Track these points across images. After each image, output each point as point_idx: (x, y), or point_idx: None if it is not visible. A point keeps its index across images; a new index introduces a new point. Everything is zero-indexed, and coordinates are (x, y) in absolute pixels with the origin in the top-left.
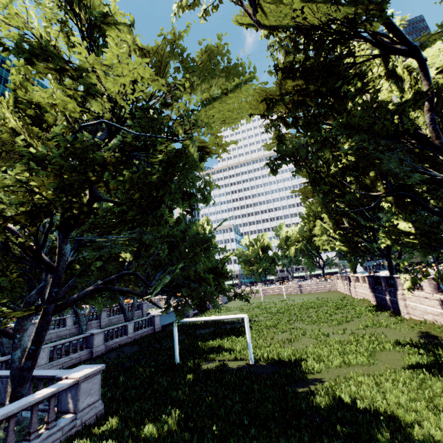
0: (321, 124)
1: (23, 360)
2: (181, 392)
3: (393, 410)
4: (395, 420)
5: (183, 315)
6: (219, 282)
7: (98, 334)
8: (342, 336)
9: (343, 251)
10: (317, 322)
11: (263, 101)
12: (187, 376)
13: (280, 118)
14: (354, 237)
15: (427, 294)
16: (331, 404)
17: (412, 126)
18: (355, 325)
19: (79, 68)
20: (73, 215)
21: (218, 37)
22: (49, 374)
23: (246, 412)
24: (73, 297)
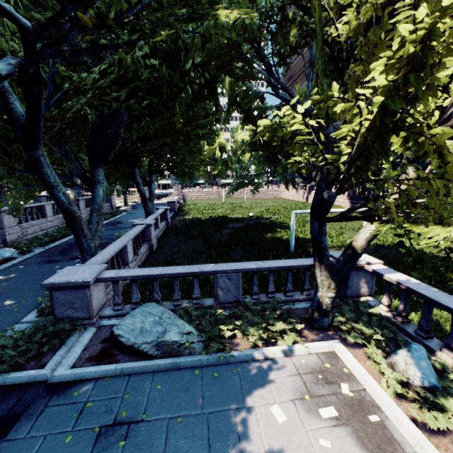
0: None
1: (362, 246)
2: None
3: None
4: None
5: None
6: None
7: (152, 226)
8: None
9: None
10: None
11: None
12: None
13: None
14: None
15: None
16: None
17: None
18: None
19: None
20: None
21: None
22: None
23: None
24: None
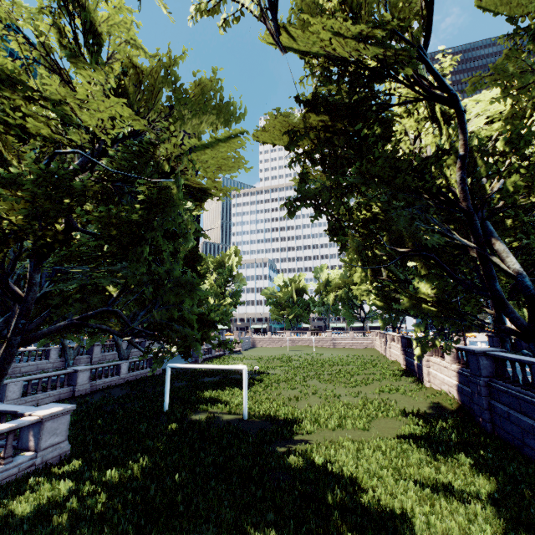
0: (347, 167)
1: None
2: (157, 441)
3: (360, 474)
4: (357, 484)
5: (156, 362)
6: (206, 331)
7: (84, 372)
8: (353, 399)
9: (377, 306)
10: (334, 382)
11: (285, 132)
12: (171, 425)
13: (306, 152)
14: (392, 291)
15: (447, 363)
16: (303, 464)
17: (437, 184)
18: (372, 389)
19: (50, 95)
20: (46, 243)
21: (214, 72)
22: (13, 410)
23: (216, 466)
24: (44, 330)
